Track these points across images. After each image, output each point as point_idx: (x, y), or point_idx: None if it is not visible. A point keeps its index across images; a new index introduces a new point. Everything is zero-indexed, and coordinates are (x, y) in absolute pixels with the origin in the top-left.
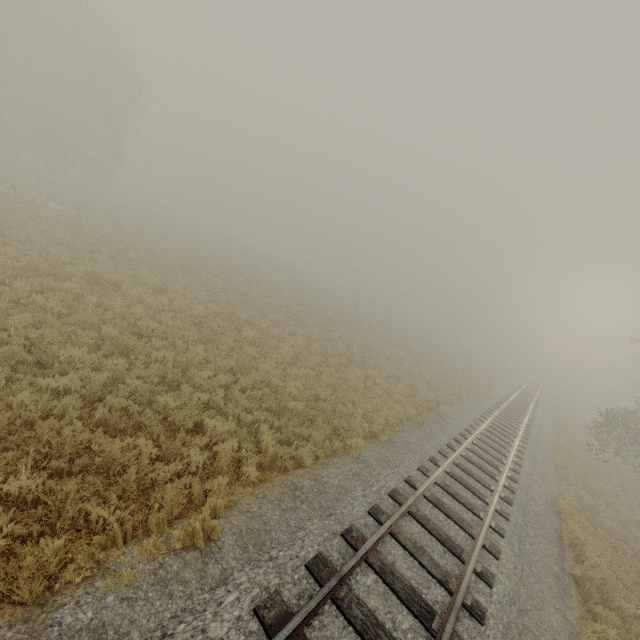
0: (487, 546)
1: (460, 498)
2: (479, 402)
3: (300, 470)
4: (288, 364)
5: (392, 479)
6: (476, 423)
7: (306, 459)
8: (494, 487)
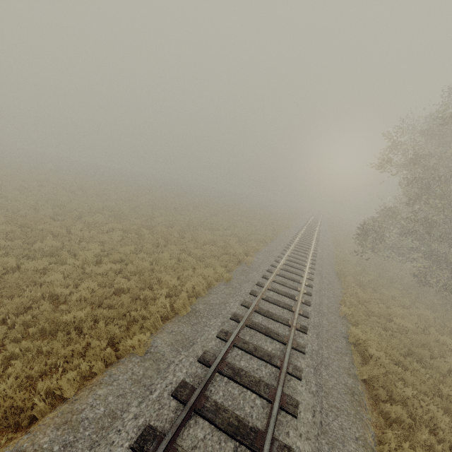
0: (284, 406)
1: (258, 352)
2: (280, 242)
3: (54, 412)
4: (96, 263)
5: (183, 366)
6: (276, 261)
7: (66, 391)
8: (291, 321)
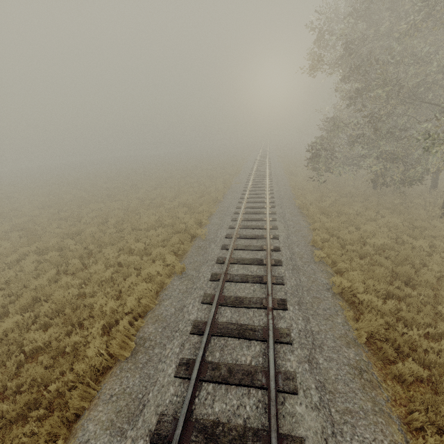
0: None
1: (235, 376)
2: (233, 193)
3: None
4: (1, 317)
5: None
6: (234, 220)
7: None
8: (265, 299)
